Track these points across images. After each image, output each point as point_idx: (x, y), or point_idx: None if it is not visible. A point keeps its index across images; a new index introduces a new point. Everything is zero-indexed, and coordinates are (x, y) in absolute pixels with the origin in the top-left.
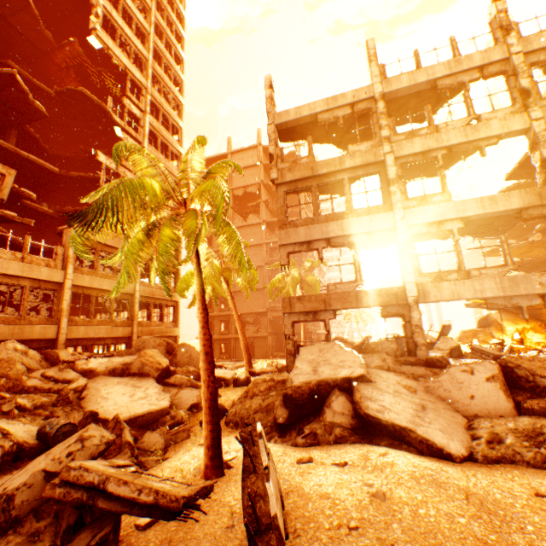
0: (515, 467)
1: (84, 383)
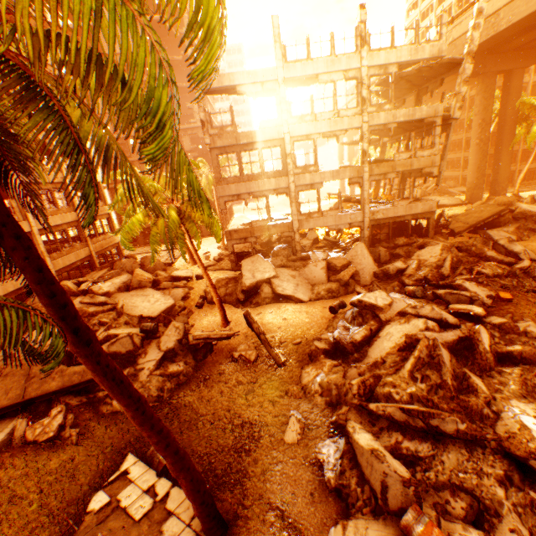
0: (322, 300)
1: (123, 303)
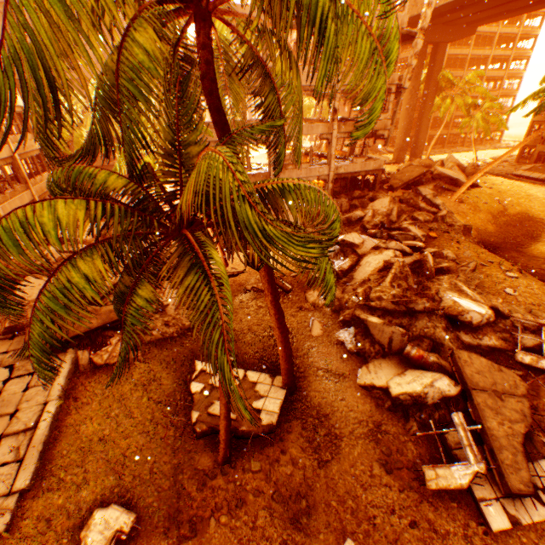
0: None
1: None
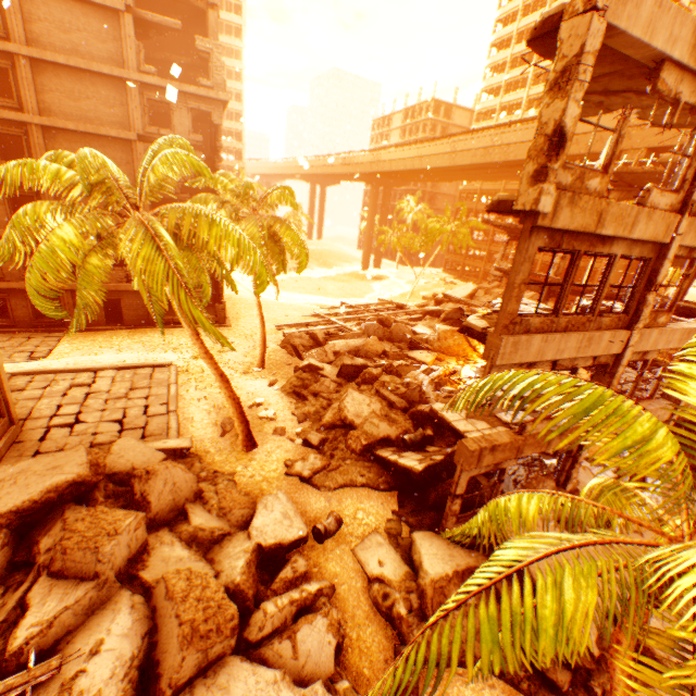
0: None
1: None
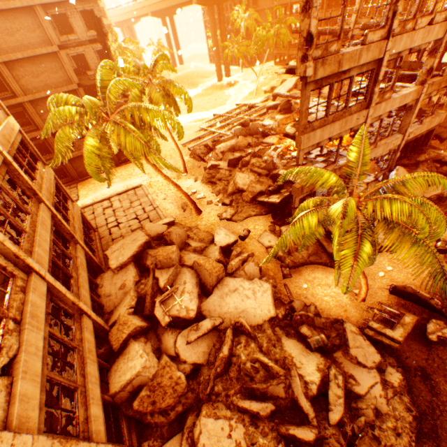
0: None
1: (244, 320)
